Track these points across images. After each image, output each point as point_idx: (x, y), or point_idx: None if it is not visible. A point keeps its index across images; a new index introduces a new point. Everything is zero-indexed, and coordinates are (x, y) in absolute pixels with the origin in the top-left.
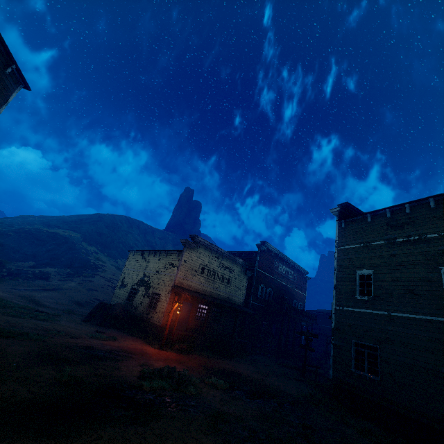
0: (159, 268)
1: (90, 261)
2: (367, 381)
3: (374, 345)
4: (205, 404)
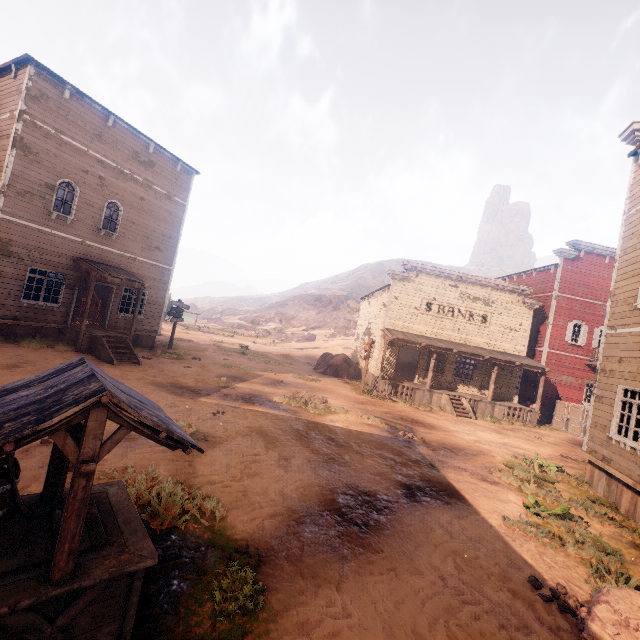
0: (376, 312)
1: (353, 320)
2: (626, 452)
3: None
4: (315, 418)
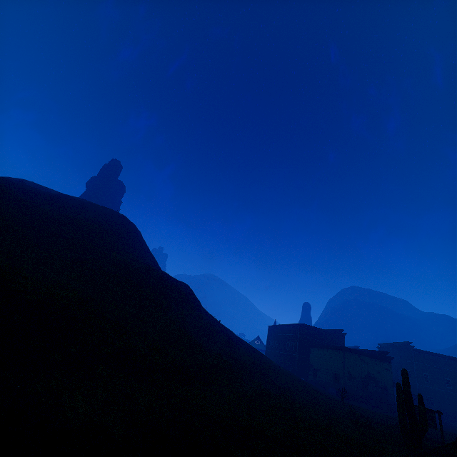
0: (379, 370)
1: (226, 328)
2: (431, 407)
3: (432, 397)
4: None
